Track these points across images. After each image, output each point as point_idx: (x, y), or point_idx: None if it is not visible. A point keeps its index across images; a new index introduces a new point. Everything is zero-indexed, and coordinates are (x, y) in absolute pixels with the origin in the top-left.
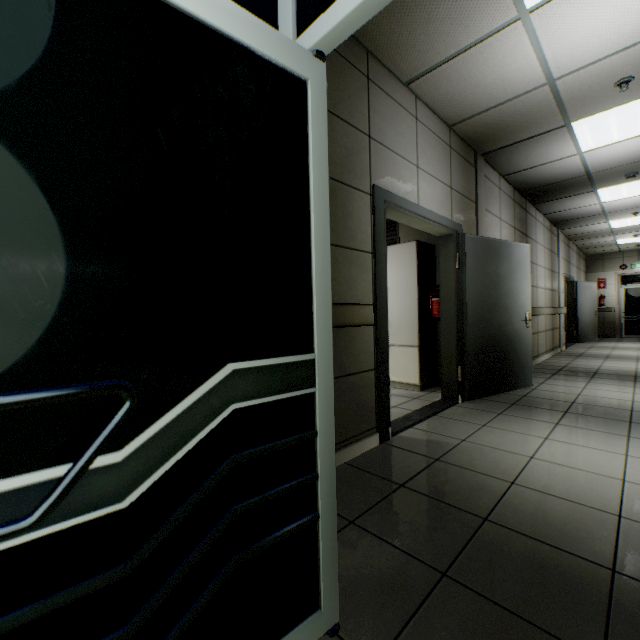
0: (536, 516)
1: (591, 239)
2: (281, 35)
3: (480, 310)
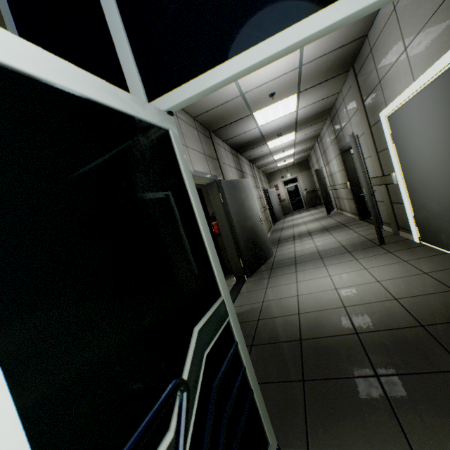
0: (318, 325)
1: (267, 166)
2: (151, 105)
3: (240, 222)
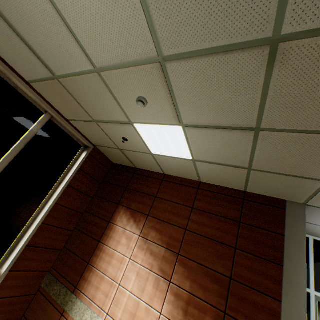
0: None
1: None
2: None
3: None
